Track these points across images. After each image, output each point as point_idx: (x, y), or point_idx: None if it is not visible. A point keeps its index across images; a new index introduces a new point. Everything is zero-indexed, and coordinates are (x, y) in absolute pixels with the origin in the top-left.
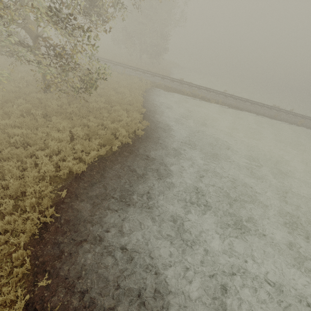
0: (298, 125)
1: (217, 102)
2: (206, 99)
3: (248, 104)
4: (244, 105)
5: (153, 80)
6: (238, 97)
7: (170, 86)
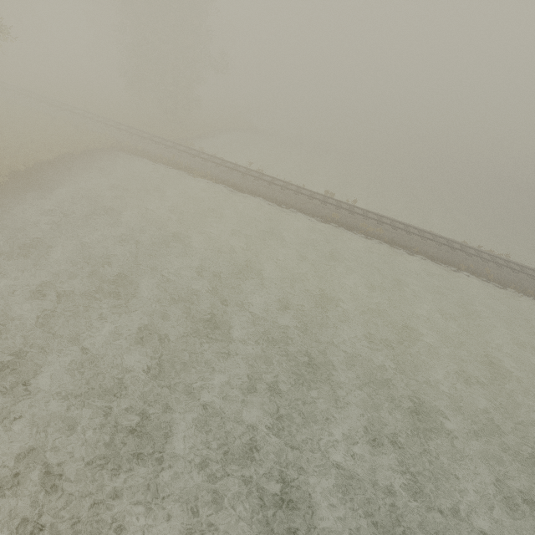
0: (332, 221)
1: (207, 176)
2: (189, 170)
3: (260, 183)
4: (251, 183)
5: (123, 140)
6: (259, 174)
7: (144, 149)
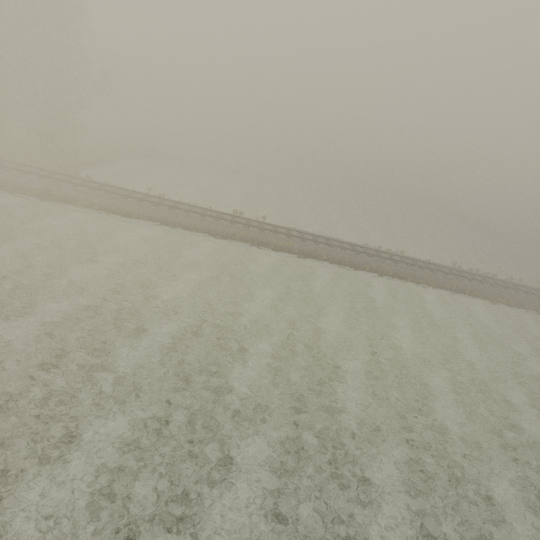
0: (242, 240)
1: (94, 206)
2: (70, 201)
3: (160, 208)
4: (149, 210)
5: None
6: (159, 199)
7: (7, 181)
